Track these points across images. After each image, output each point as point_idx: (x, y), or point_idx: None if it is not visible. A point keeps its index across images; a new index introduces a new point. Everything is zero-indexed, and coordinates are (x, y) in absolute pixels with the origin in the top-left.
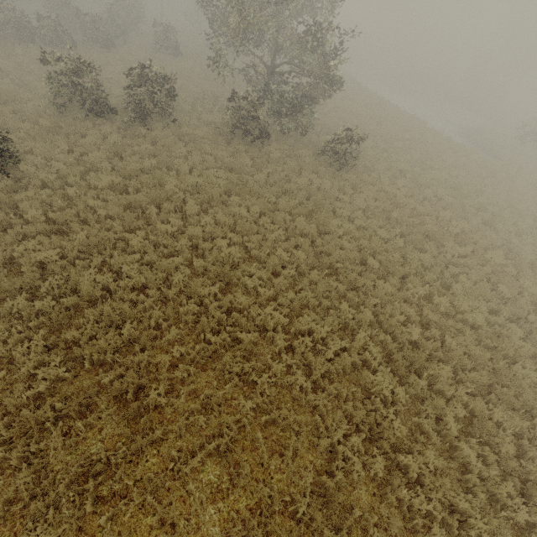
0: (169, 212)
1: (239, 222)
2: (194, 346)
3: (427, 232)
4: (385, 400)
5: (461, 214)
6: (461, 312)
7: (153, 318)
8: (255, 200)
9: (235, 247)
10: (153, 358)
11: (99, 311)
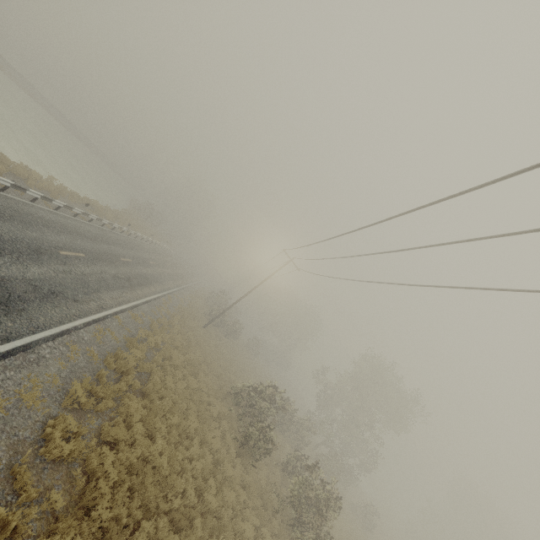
0: None
1: None
2: None
3: None
4: None
5: None
6: None
7: None
8: None
9: None
10: None
11: None
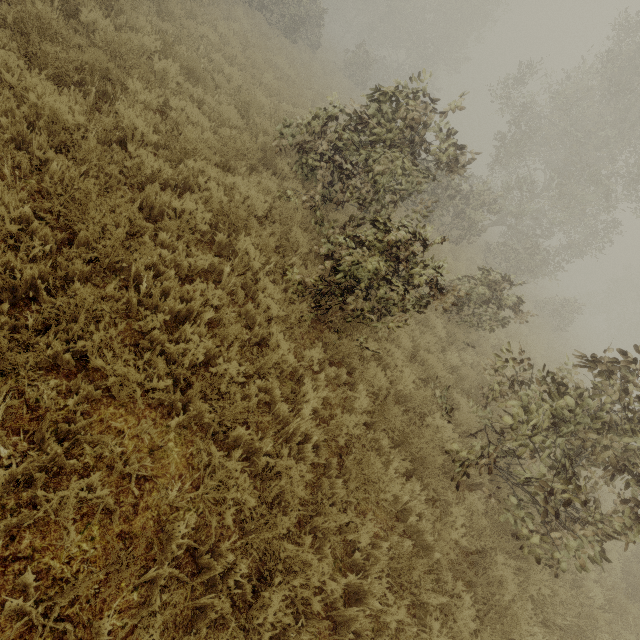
0: None
1: None
2: None
3: None
4: None
5: None
6: None
7: None
8: None
9: None
10: None
11: None
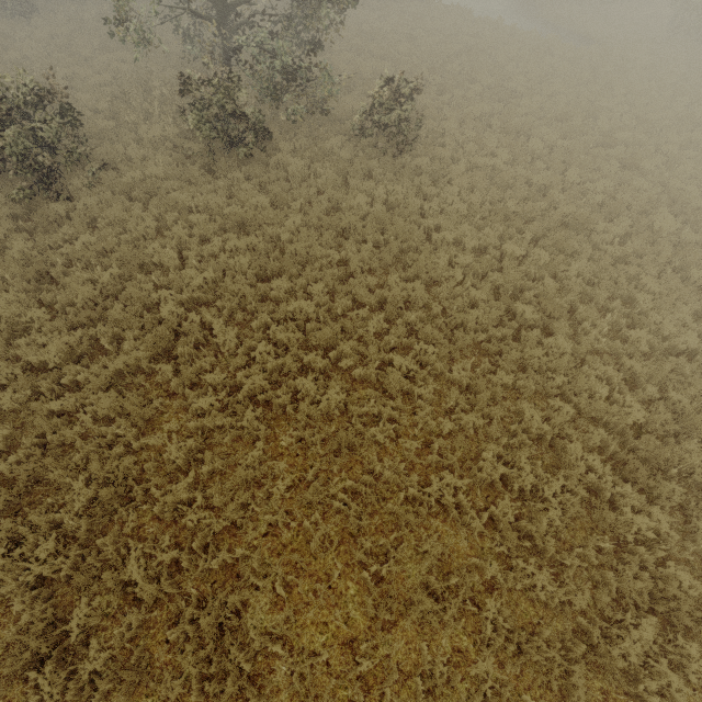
0: (189, 356)
1: (308, 327)
2: (357, 589)
3: (566, 219)
4: (640, 534)
5: (590, 165)
6: (662, 336)
7: (279, 583)
8: (310, 271)
9: (330, 383)
10: (311, 648)
11: (188, 618)
